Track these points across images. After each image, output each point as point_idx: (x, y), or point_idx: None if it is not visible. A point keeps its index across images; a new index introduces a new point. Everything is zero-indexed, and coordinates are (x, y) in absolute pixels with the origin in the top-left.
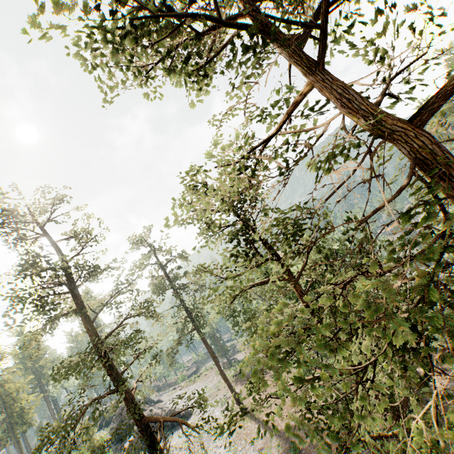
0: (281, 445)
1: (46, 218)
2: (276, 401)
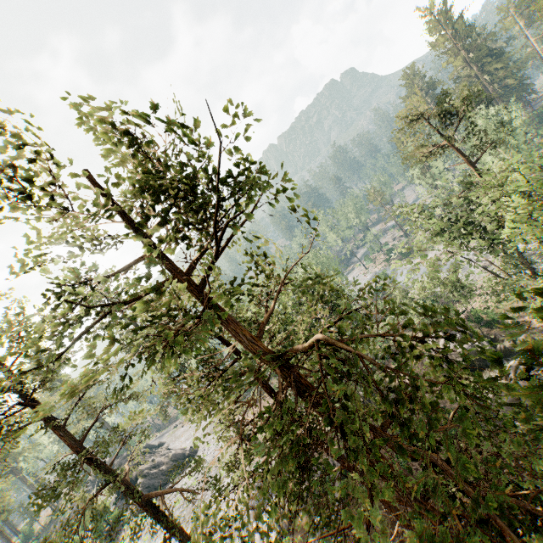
0: None
1: None
2: None
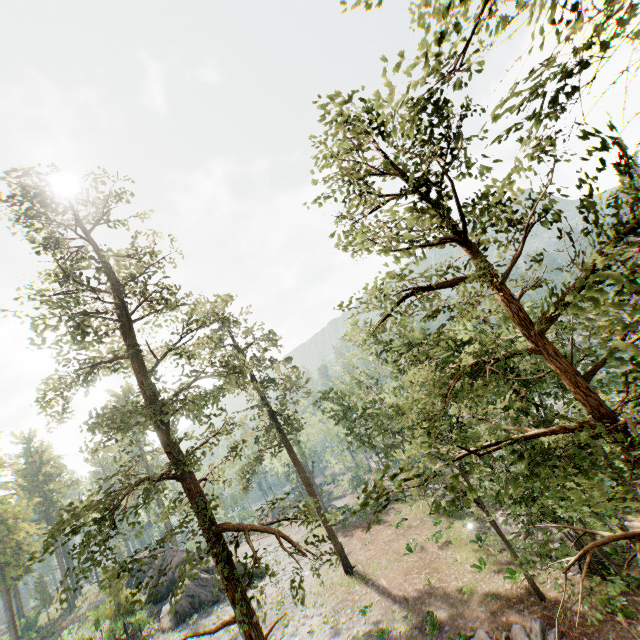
0: (411, 618)
1: (95, 221)
2: (399, 558)
